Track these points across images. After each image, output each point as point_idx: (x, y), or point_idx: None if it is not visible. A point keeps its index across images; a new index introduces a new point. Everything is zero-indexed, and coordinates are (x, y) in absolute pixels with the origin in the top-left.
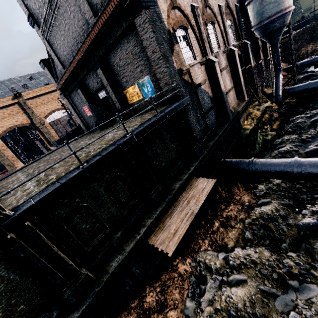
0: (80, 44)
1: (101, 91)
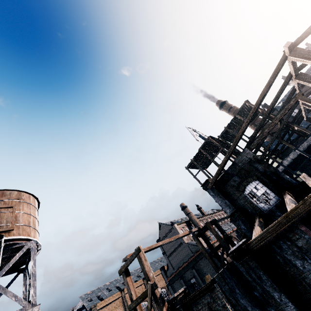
0: (185, 260)
1: (192, 279)
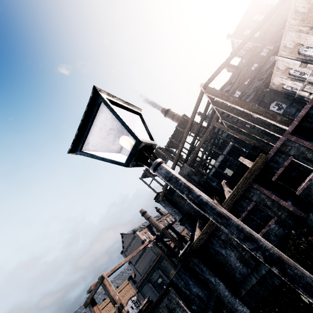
0: (151, 264)
1: (159, 279)
